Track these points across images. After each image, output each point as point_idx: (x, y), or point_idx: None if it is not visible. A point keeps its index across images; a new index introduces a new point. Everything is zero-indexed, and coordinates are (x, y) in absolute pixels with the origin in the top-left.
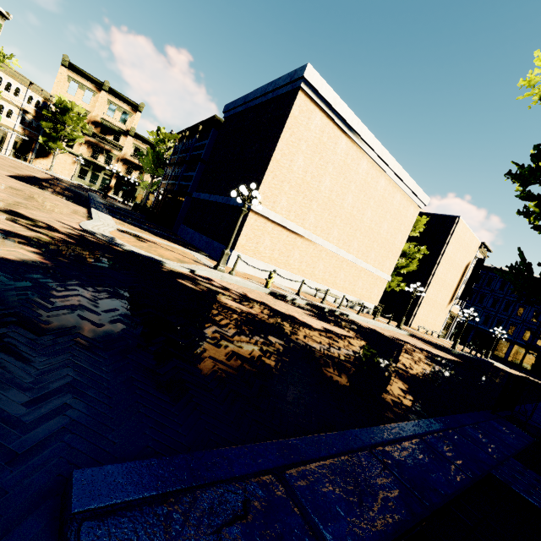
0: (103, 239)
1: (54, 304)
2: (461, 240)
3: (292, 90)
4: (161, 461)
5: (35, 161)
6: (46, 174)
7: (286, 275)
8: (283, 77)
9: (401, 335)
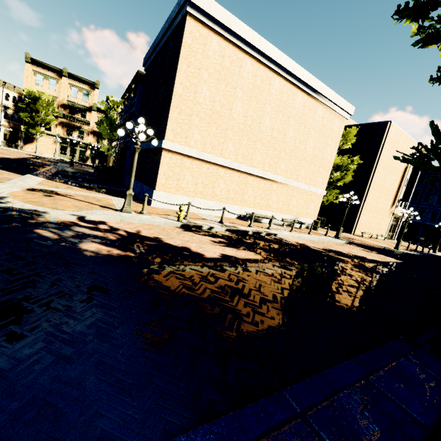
0: None
1: None
2: (395, 144)
3: (182, 19)
4: None
5: (24, 147)
6: (28, 155)
7: (215, 206)
8: (174, 8)
9: (336, 244)
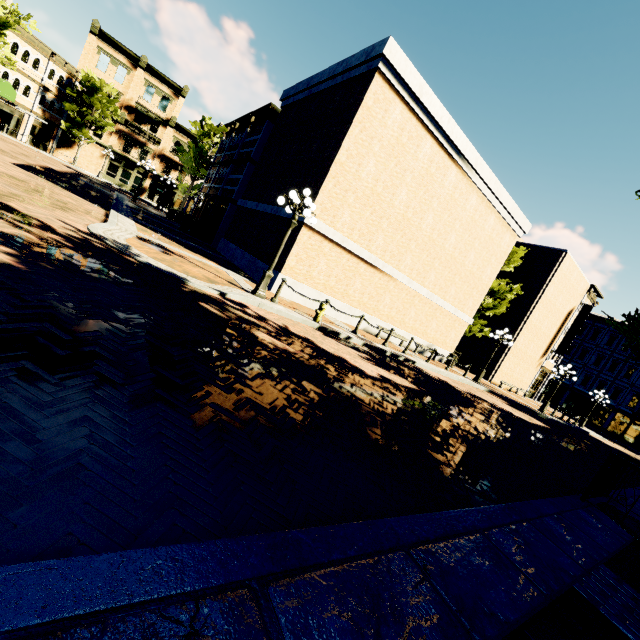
0: (113, 246)
1: (7, 320)
2: (565, 280)
3: (366, 72)
4: (66, 564)
5: (56, 152)
6: (67, 168)
7: (344, 309)
8: (357, 54)
9: (478, 390)
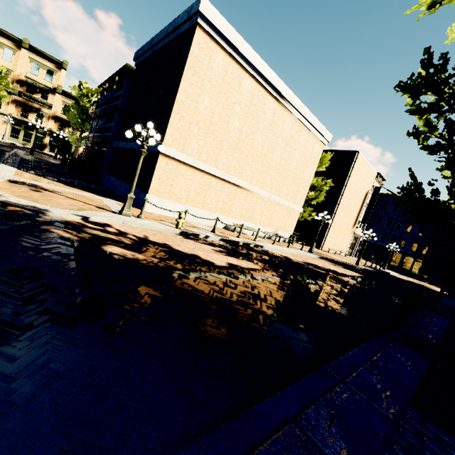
0: None
1: None
2: (360, 172)
3: (190, 28)
4: None
5: None
6: None
7: (205, 214)
8: (181, 14)
9: (311, 258)
